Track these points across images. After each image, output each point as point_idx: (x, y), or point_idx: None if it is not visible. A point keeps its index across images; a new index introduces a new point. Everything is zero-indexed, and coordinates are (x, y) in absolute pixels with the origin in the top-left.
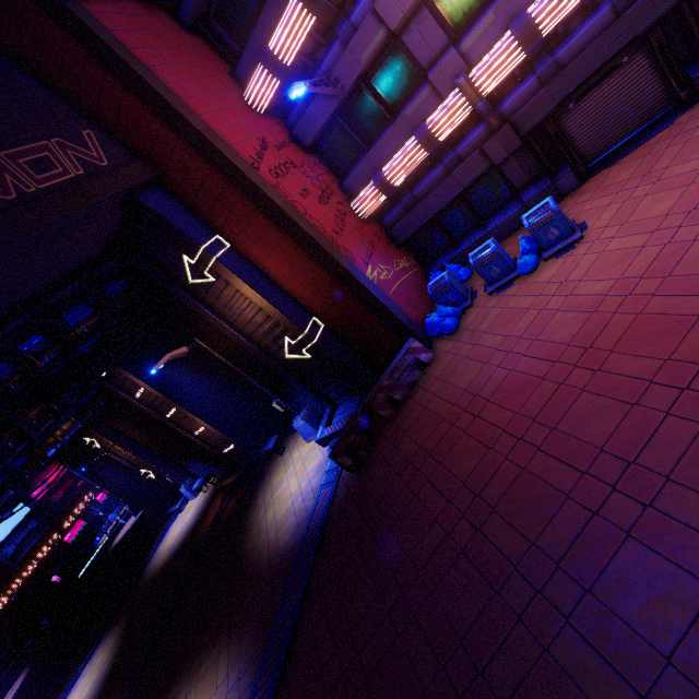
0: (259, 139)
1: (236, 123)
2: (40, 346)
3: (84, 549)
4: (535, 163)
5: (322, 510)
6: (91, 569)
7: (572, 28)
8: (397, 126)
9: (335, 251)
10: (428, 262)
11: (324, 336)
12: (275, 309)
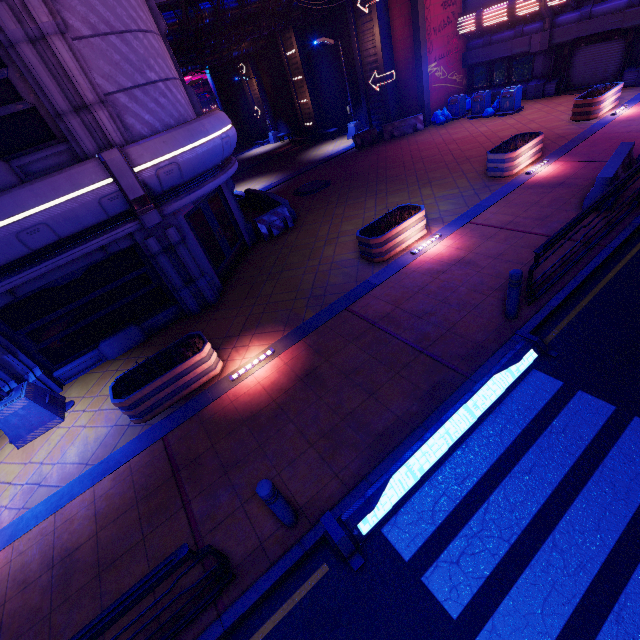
0: None
1: None
2: None
3: None
4: (549, 67)
5: (337, 154)
6: None
7: None
8: None
9: (424, 41)
10: (472, 89)
11: (391, 85)
12: (381, 52)
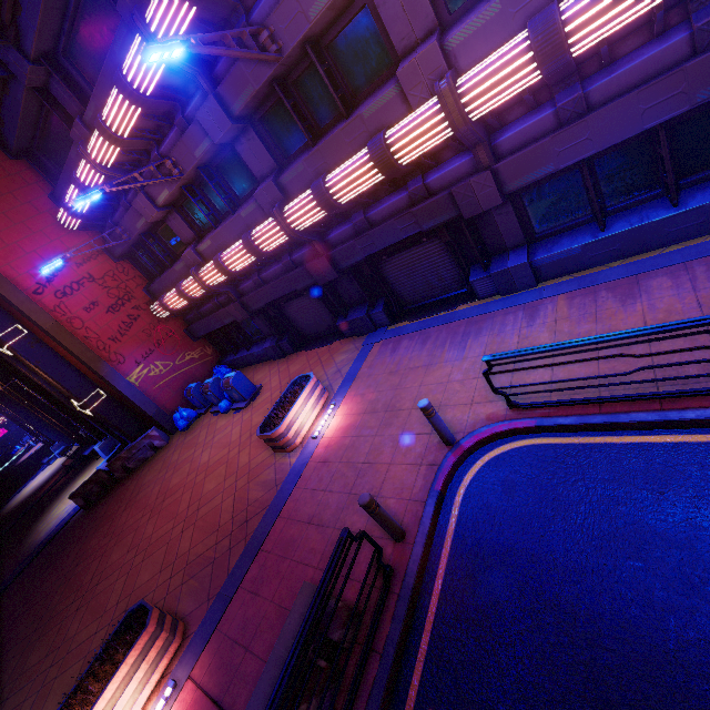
0: None
1: (34, 251)
2: None
3: (3, 454)
4: (271, 325)
5: (59, 527)
6: None
7: (269, 264)
8: (172, 272)
9: (97, 361)
10: (225, 352)
11: (103, 405)
12: (58, 384)
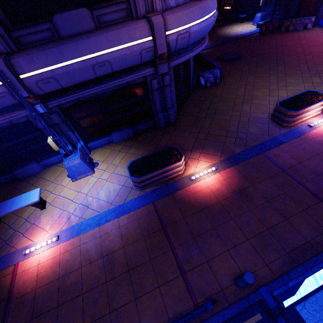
0: None
1: None
2: None
3: None
4: None
5: (245, 35)
6: None
7: None
8: None
9: None
10: None
11: None
12: None
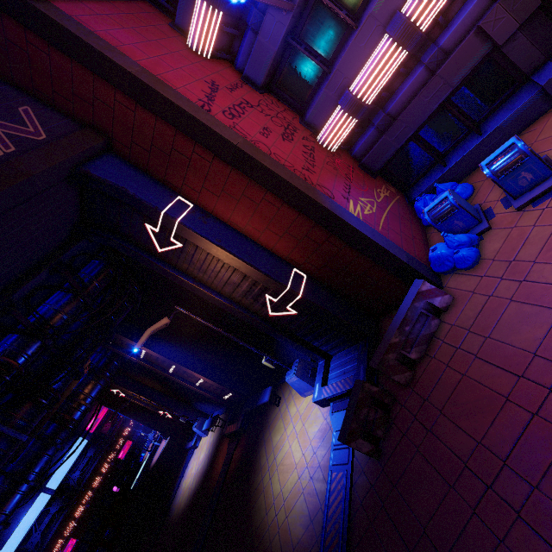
0: (207, 82)
1: (180, 68)
2: (15, 344)
3: (134, 464)
4: None
5: (339, 507)
6: (138, 483)
7: None
8: (362, 30)
9: (311, 190)
10: (409, 187)
11: (309, 289)
12: (251, 267)
